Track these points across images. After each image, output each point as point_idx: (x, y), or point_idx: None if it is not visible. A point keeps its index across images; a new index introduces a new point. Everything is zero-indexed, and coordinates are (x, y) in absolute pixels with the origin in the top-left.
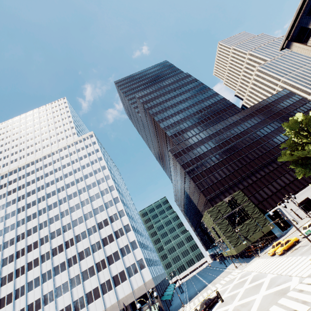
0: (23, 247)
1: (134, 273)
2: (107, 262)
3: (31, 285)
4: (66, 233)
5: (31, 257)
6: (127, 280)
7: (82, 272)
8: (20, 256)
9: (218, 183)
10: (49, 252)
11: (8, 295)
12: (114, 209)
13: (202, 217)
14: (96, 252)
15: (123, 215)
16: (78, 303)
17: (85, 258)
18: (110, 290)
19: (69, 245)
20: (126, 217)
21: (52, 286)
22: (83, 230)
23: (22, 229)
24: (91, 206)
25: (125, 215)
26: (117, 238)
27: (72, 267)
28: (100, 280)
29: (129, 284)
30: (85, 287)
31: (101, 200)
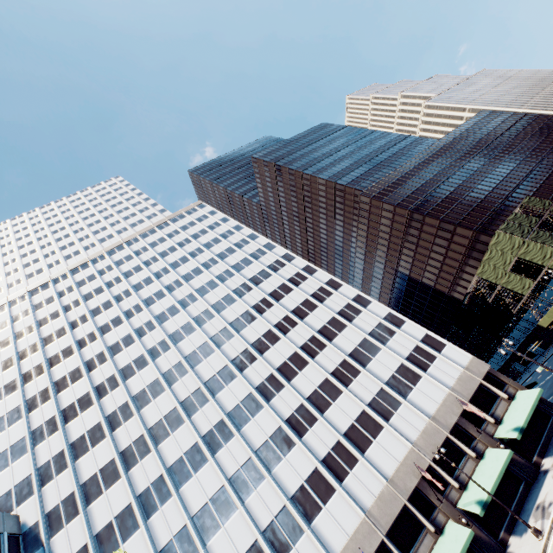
0: (123, 402)
1: (429, 361)
2: (355, 363)
3: (183, 469)
4: (225, 345)
5: (155, 413)
6: (423, 376)
7: (307, 398)
8: (122, 421)
9: (477, 210)
10: (200, 391)
11: (121, 515)
12: (313, 282)
13: (478, 269)
14: (320, 355)
15: (339, 285)
16: (336, 460)
17: (299, 372)
18: (397, 408)
19: (246, 363)
20: (347, 286)
21: (245, 451)
22: (265, 330)
23: (105, 371)
24: (260, 290)
25: (343, 284)
26: (350, 321)
27: (275, 397)
28: (362, 397)
29: (434, 380)
30: (333, 423)
31: (276, 278)
